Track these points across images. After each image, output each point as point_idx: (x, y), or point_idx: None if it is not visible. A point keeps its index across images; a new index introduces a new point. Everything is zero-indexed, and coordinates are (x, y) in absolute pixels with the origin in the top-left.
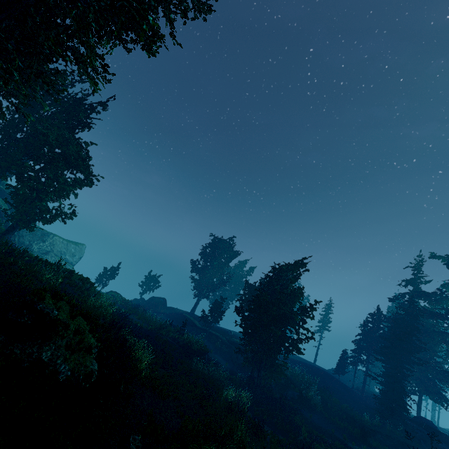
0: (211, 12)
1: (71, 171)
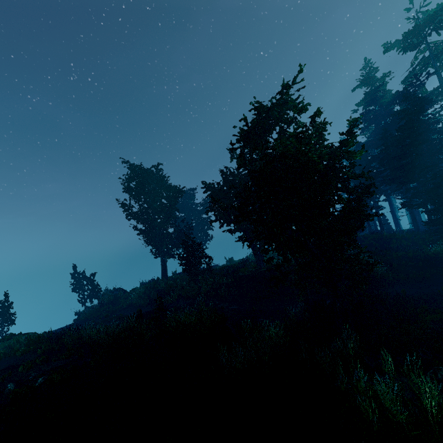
0: None
1: None
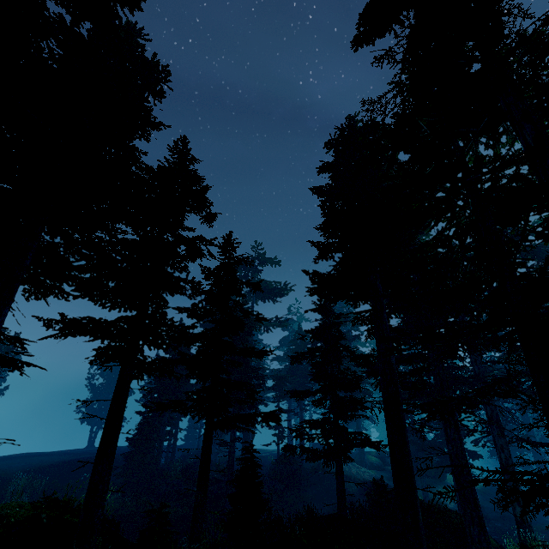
0: None
1: None
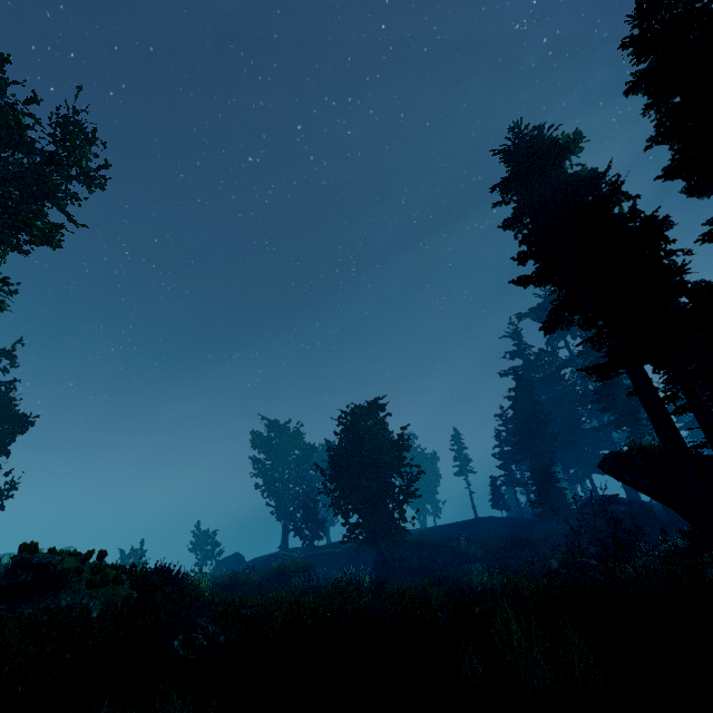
0: (105, 183)
1: (2, 431)
